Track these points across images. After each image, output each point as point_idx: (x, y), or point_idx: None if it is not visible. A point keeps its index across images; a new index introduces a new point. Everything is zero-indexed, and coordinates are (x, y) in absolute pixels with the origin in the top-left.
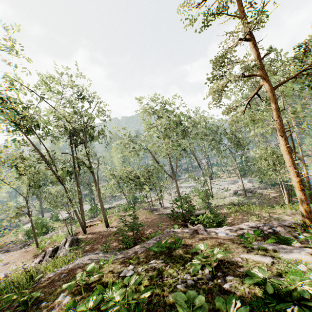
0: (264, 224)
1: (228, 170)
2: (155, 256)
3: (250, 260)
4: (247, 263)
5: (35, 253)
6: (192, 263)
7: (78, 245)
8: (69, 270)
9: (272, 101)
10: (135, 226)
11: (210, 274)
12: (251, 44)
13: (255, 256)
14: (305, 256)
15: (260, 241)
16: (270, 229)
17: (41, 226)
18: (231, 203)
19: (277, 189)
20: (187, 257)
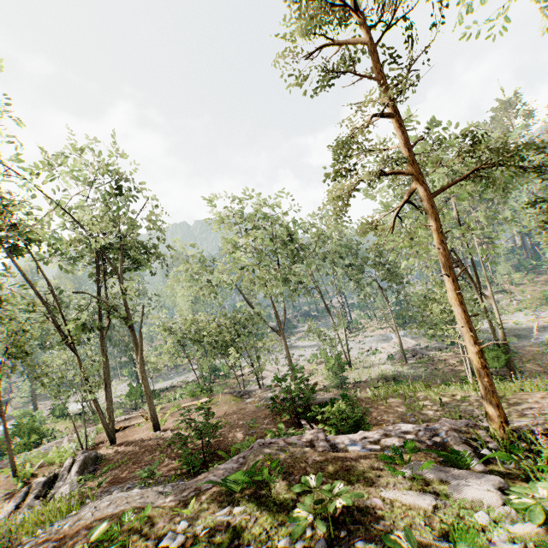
0: (427, 426)
1: (378, 317)
2: (232, 498)
3: (397, 502)
4: (392, 510)
5: (10, 490)
6: (292, 518)
7: (96, 470)
8: (66, 533)
9: (431, 216)
10: (206, 431)
11: (326, 537)
12: (395, 122)
13: (406, 493)
14: (489, 493)
15: (418, 461)
16: (436, 437)
17: (28, 430)
18: (382, 376)
19: (457, 350)
20: (289, 499)
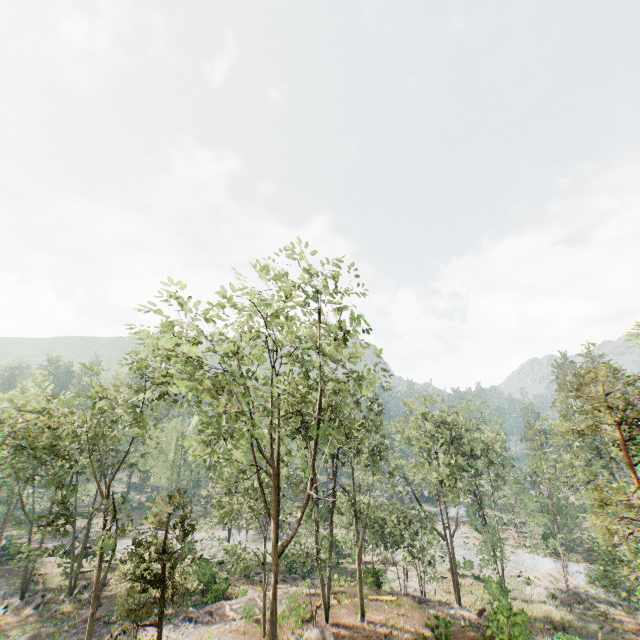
0: None
1: (517, 527)
2: None
3: None
4: None
5: None
6: None
7: None
8: None
9: None
10: None
11: None
12: (637, 489)
13: None
14: None
15: None
16: None
17: (210, 574)
18: (548, 619)
19: (634, 611)
20: None
